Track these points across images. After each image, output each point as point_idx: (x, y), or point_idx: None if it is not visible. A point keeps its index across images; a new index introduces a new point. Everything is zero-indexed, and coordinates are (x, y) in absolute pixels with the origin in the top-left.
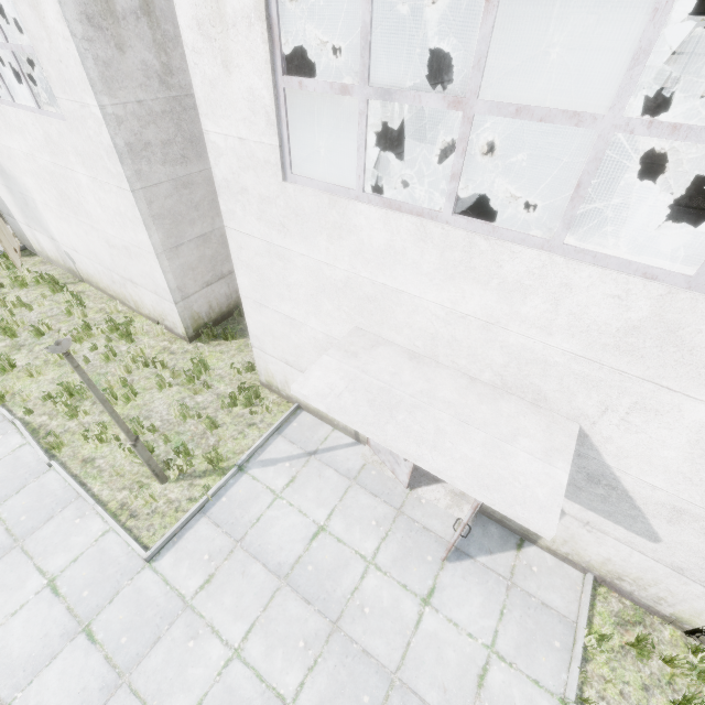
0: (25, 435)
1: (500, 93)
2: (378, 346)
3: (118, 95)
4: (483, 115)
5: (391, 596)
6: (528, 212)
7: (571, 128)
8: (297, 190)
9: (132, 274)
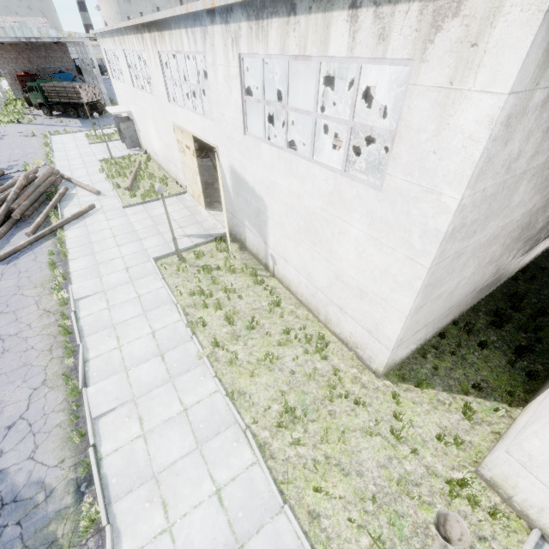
0: (258, 455)
1: None
2: None
3: (476, 186)
4: None
5: None
6: None
7: None
8: None
9: (347, 306)
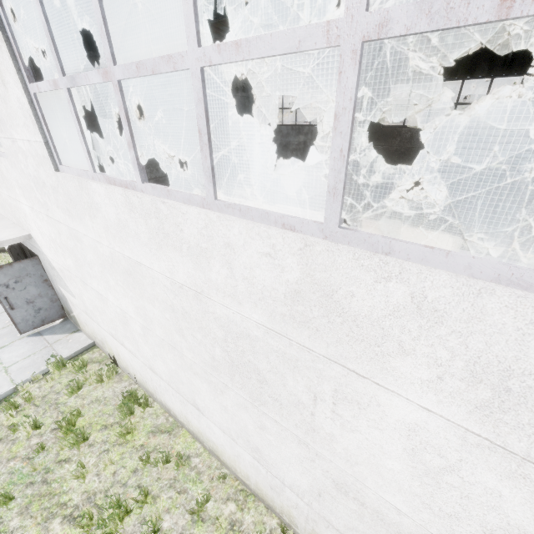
0: None
1: (240, 132)
2: None
3: None
4: (223, 143)
5: None
6: (274, 197)
7: (287, 149)
8: None
9: None
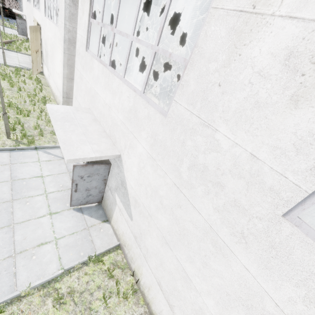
0: None
1: None
2: (88, 113)
3: (72, 24)
4: None
5: (41, 205)
6: None
7: None
8: (87, 54)
9: (58, 84)
